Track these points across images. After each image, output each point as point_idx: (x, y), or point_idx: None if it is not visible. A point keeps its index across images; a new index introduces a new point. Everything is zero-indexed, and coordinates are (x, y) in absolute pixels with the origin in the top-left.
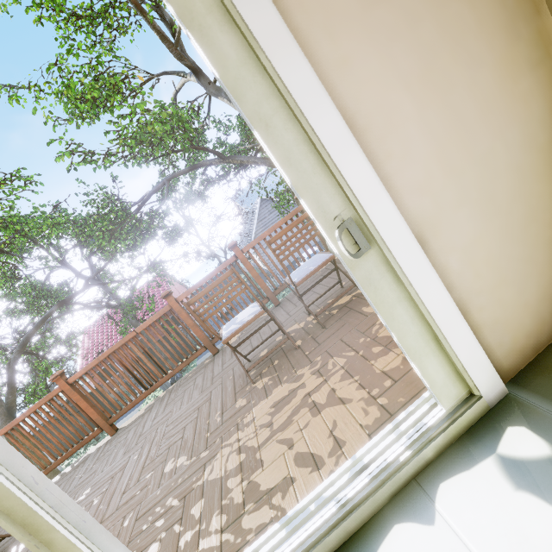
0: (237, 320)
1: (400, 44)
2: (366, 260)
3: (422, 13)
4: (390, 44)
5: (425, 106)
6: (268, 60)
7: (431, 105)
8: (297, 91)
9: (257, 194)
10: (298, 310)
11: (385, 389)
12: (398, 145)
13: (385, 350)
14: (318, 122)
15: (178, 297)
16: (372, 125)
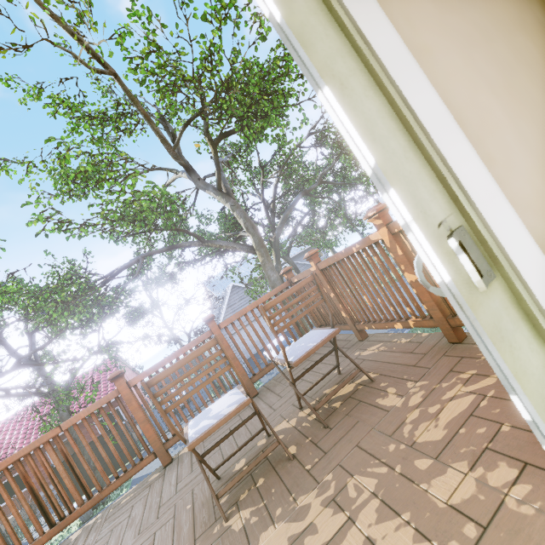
0: (211, 412)
1: (479, 52)
2: (490, 296)
3: (493, 34)
4: (469, 49)
5: (515, 116)
6: (346, 14)
7: (521, 117)
8: (383, 53)
9: (229, 281)
10: (285, 403)
11: (472, 543)
12: (498, 150)
13: (439, 465)
14: (411, 93)
15: (131, 380)
16: (465, 120)
